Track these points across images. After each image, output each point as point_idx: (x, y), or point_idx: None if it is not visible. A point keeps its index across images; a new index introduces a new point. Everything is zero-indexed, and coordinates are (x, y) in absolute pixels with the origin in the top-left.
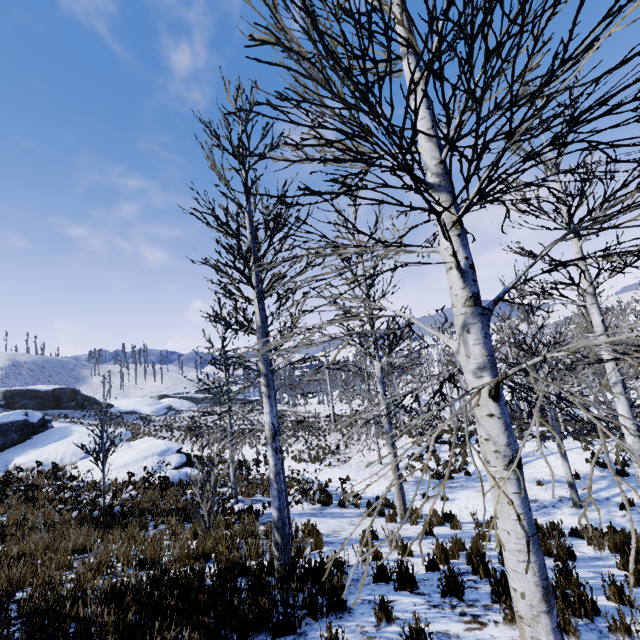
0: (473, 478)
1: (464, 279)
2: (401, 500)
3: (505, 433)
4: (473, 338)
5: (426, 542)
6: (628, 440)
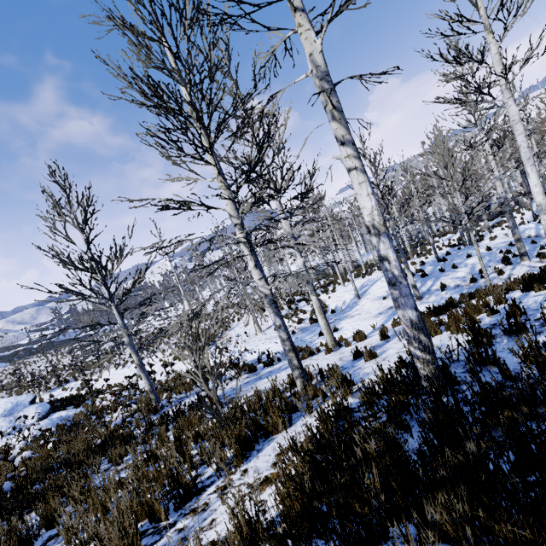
0: (338, 313)
1: None
2: (330, 333)
3: None
4: None
5: (397, 340)
6: (539, 199)
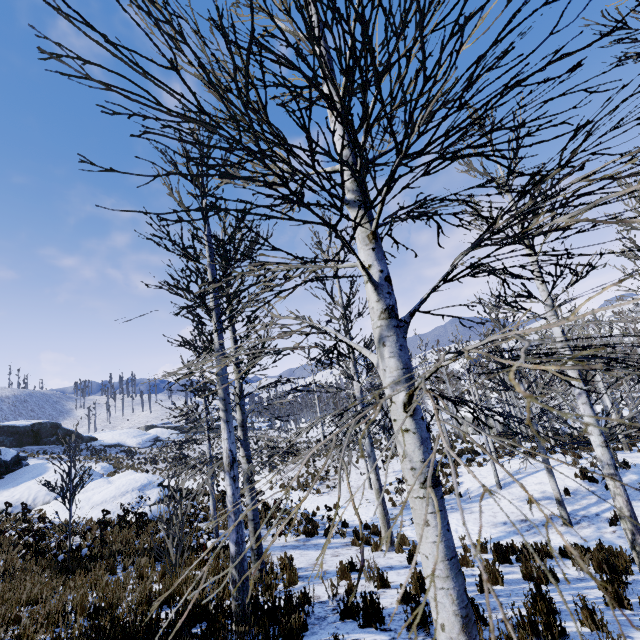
0: (464, 499)
1: (378, 292)
2: (386, 526)
3: (421, 449)
4: (388, 351)
5: (407, 571)
6: (597, 452)
